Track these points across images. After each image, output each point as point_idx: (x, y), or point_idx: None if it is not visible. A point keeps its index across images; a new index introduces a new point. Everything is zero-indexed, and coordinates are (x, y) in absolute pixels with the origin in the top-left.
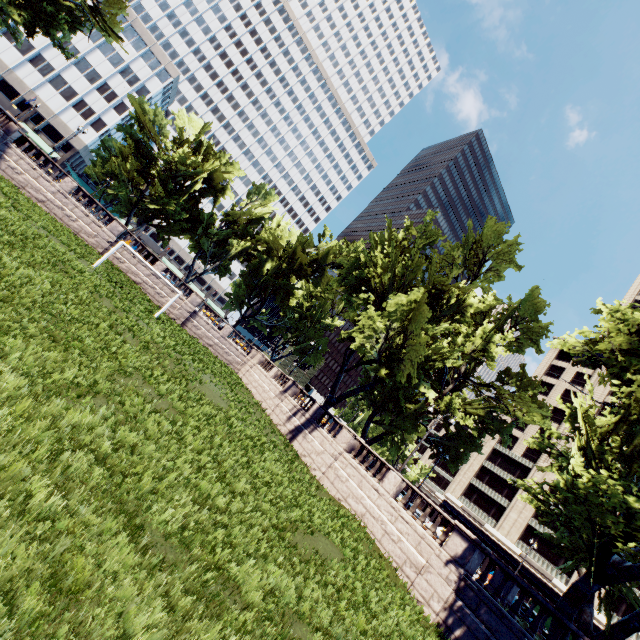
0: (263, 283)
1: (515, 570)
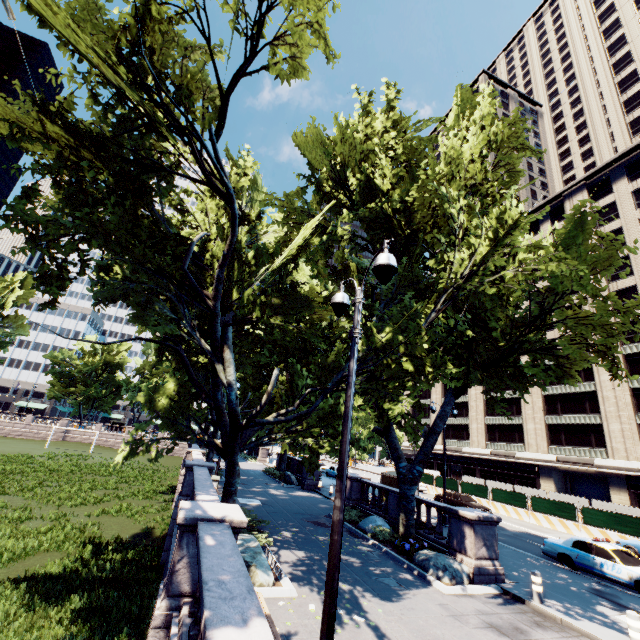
0: None
1: (447, 462)
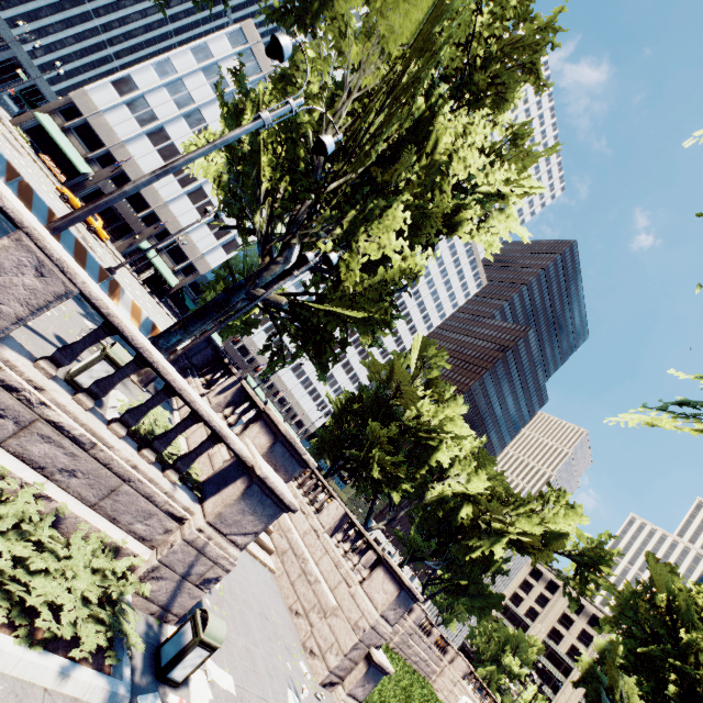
0: (446, 526)
1: None
